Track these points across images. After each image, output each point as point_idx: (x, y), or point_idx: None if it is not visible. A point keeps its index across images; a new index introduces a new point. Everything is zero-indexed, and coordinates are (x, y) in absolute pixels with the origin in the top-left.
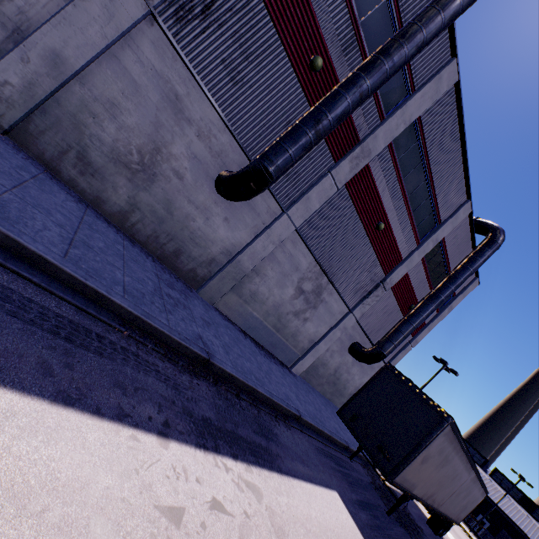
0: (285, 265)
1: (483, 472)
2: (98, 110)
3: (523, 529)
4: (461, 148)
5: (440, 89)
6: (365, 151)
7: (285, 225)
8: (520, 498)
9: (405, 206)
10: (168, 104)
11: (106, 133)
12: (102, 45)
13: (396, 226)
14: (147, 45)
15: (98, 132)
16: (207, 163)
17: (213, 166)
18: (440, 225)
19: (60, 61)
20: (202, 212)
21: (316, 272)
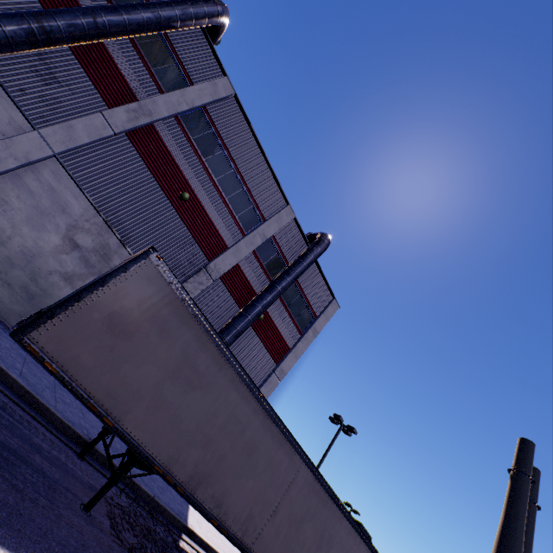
0: (44, 200)
1: None
2: None
3: None
4: (262, 154)
5: (219, 93)
6: (144, 109)
7: (37, 144)
8: None
9: (214, 187)
10: None
11: None
12: None
13: (208, 205)
14: None
15: None
16: None
17: None
18: (264, 221)
19: None
20: None
21: (98, 225)
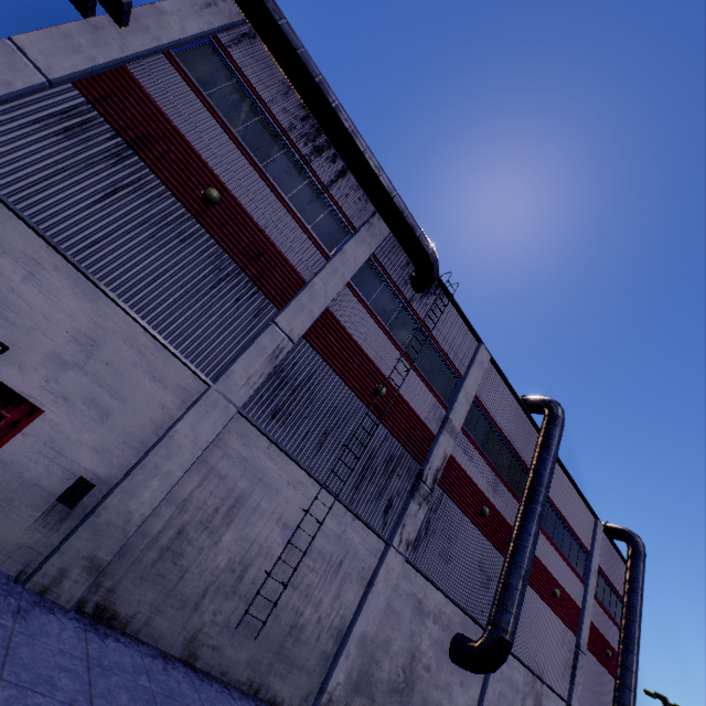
0: (508, 694)
1: None
2: (379, 654)
3: None
4: (573, 488)
5: None
6: None
7: None
8: None
9: (562, 560)
10: (415, 612)
11: (384, 670)
12: (384, 606)
13: (564, 582)
14: (401, 579)
15: (380, 674)
16: (442, 639)
17: (445, 638)
18: (589, 554)
19: (364, 638)
20: (445, 690)
21: (530, 680)
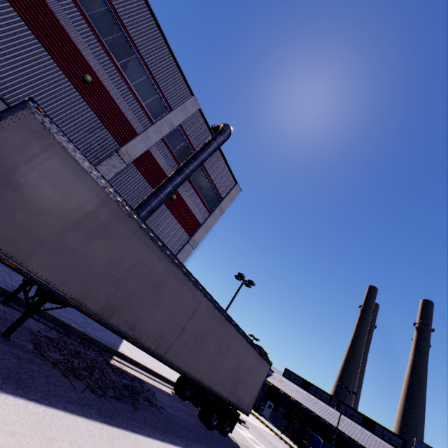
0: None
1: (331, 408)
2: None
3: (368, 447)
4: (164, 40)
5: None
6: None
7: None
8: (362, 420)
9: (117, 72)
10: None
11: None
12: None
13: (113, 91)
14: None
15: None
16: None
17: None
18: (171, 111)
19: None
20: None
21: None
